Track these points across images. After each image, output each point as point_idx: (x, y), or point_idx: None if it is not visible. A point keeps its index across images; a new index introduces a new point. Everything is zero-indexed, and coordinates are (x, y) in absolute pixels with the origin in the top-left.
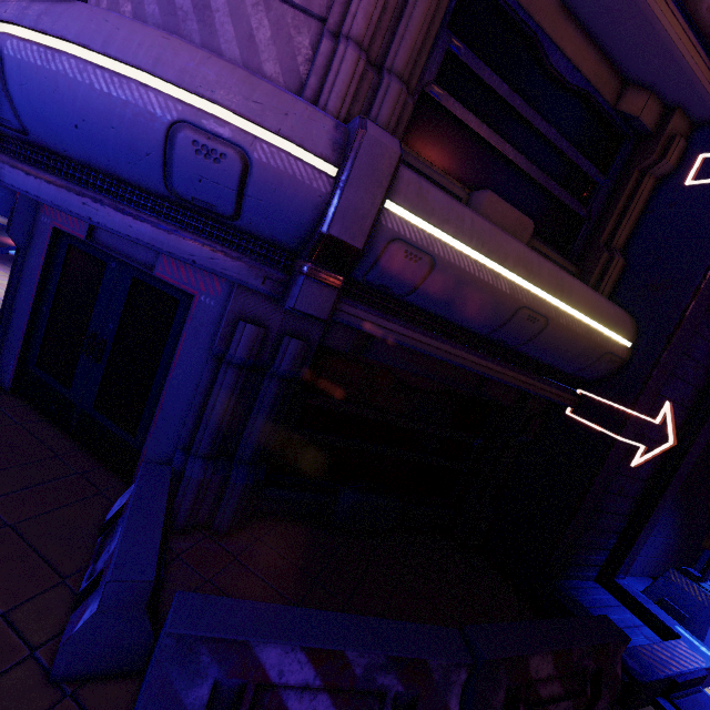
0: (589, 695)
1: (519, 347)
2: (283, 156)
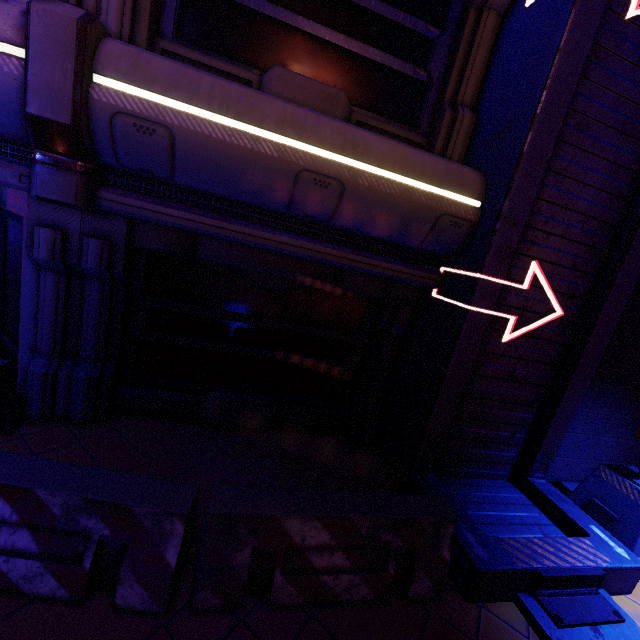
0: (392, 573)
1: (334, 222)
2: None
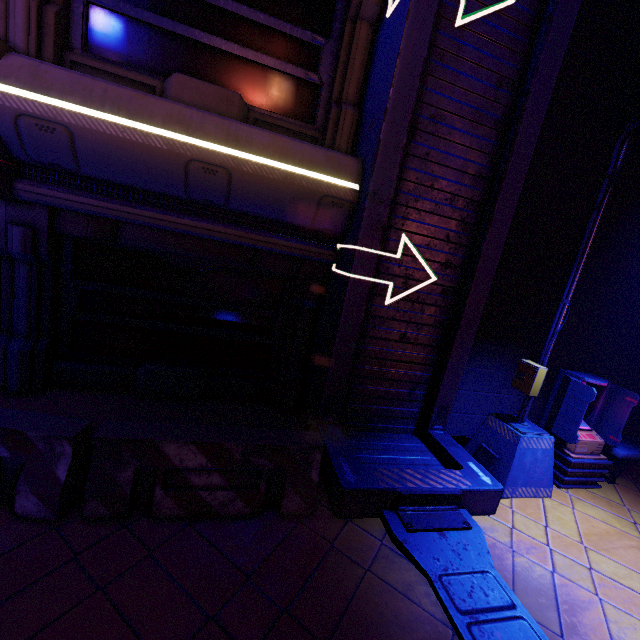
0: (264, 491)
1: (230, 206)
2: None
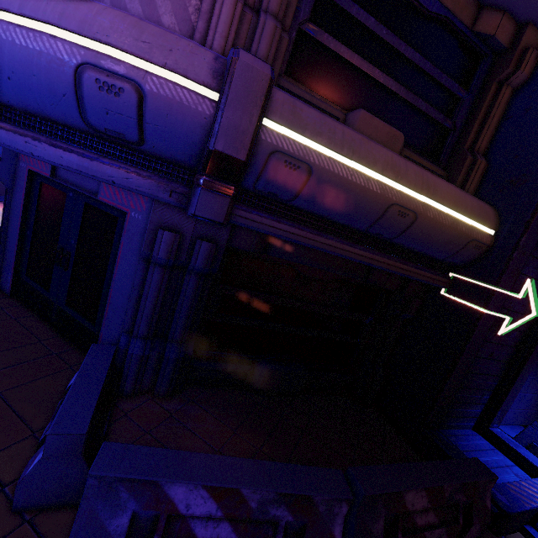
0: (461, 523)
1: (395, 239)
2: (170, 86)
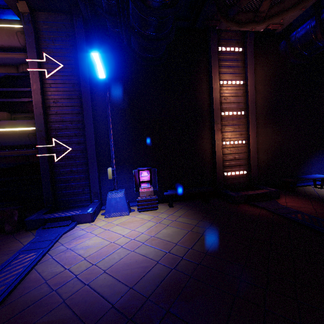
0: None
1: (3, 145)
2: None
